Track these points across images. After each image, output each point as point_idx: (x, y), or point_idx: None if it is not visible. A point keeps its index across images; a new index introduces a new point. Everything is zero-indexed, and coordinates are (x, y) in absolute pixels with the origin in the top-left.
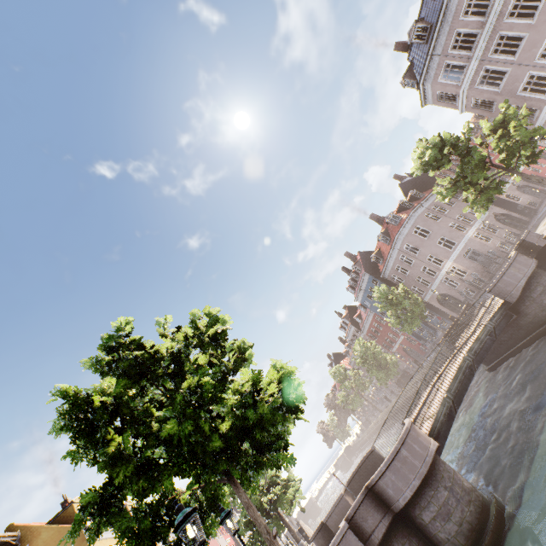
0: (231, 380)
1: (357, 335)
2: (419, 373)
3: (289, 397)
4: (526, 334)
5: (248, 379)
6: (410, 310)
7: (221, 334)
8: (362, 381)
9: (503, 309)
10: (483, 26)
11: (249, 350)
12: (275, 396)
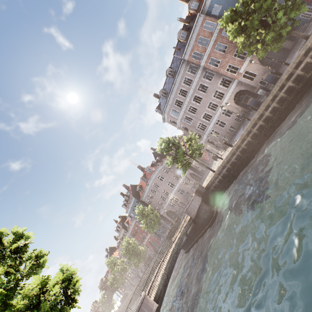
0: (23, 284)
1: (125, 234)
2: (156, 257)
3: (69, 292)
4: (199, 233)
5: (38, 284)
6: (153, 219)
7: (23, 248)
8: (125, 266)
9: (190, 221)
10: (185, 100)
11: (45, 256)
12: (57, 294)
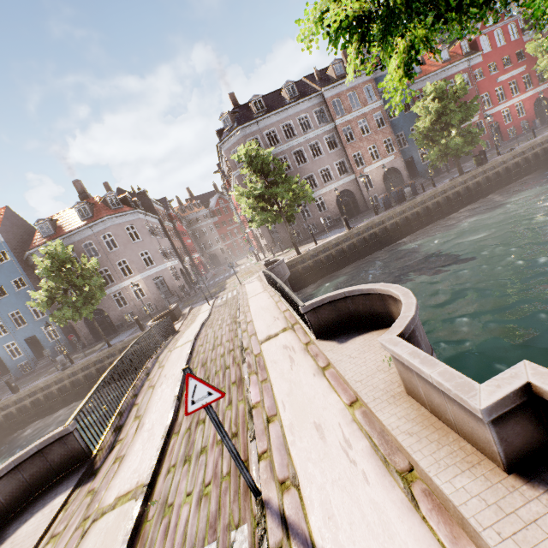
0: None
1: None
2: (3, 401)
3: None
4: None
5: None
6: (91, 292)
7: None
8: None
9: None
10: (284, 143)
11: None
12: None
